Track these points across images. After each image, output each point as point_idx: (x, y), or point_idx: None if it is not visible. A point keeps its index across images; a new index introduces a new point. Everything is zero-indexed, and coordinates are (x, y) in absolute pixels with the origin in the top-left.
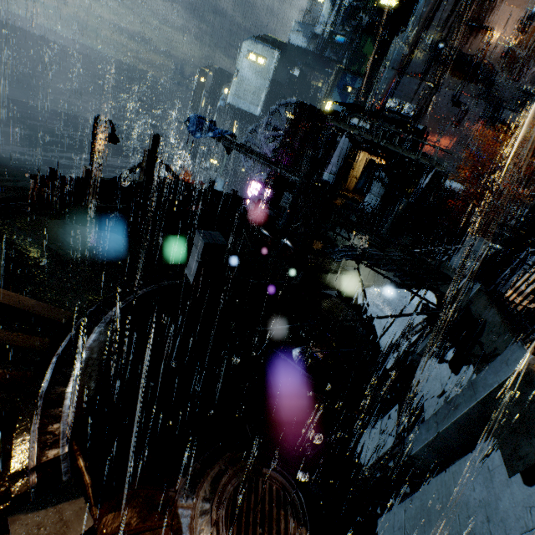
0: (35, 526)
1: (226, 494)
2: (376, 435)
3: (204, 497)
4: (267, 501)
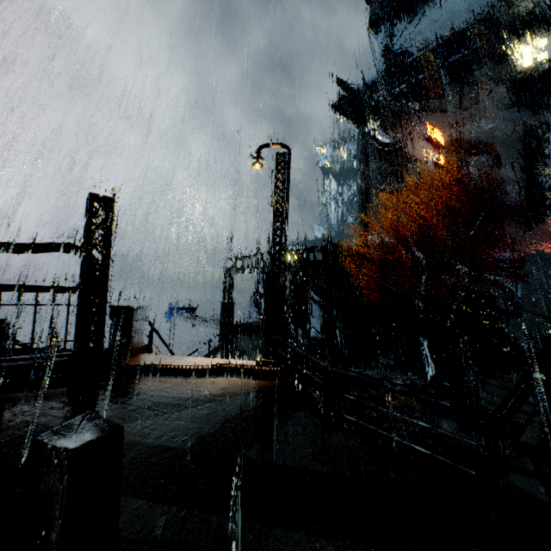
0: None
1: None
2: None
3: None
4: None
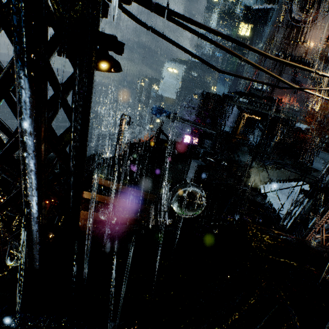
0: None
1: None
2: None
3: None
4: None
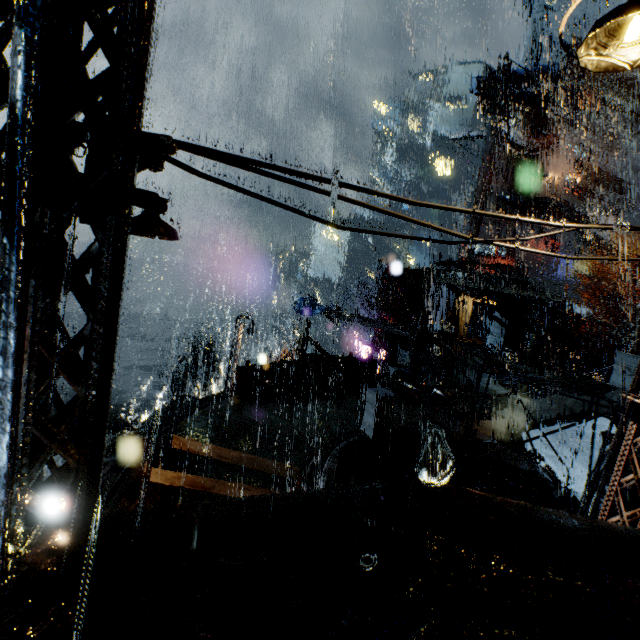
0: None
1: None
2: None
3: None
4: None
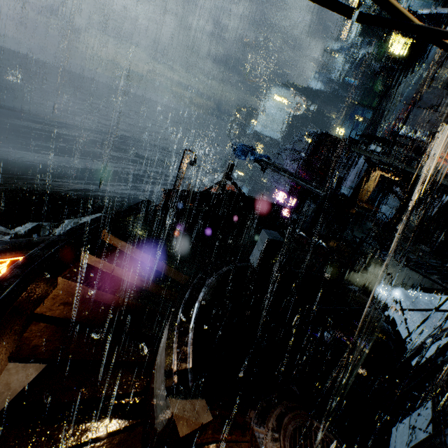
0: (182, 408)
1: (288, 431)
2: (405, 430)
3: (272, 428)
4: (319, 447)
